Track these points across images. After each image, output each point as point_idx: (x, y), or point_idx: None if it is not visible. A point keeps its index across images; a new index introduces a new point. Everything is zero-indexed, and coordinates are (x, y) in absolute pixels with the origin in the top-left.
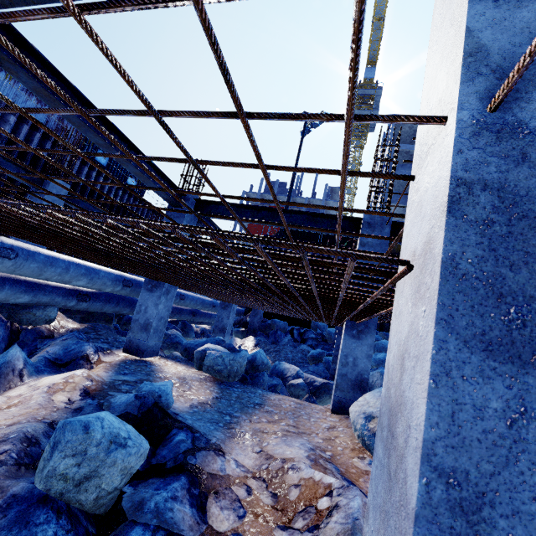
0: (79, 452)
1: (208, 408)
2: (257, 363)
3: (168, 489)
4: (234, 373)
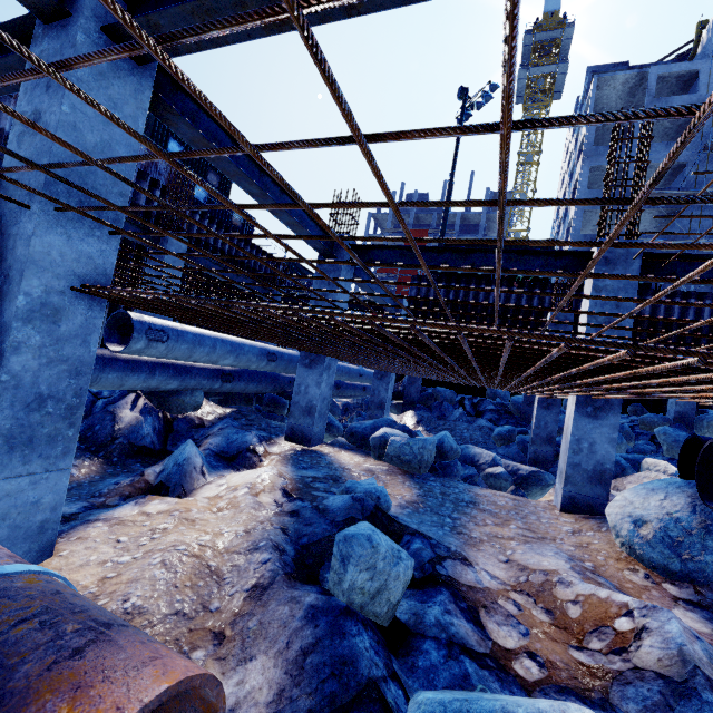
0: (370, 566)
1: (420, 508)
2: (445, 450)
3: (437, 602)
4: (424, 464)
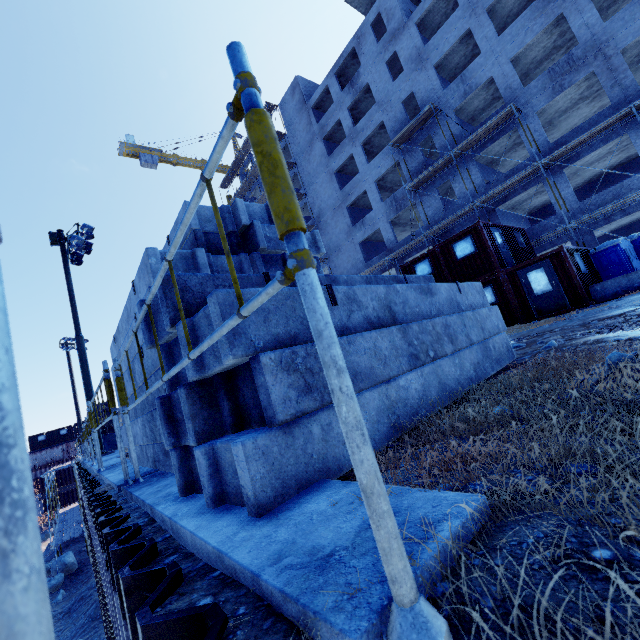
0: None
1: None
2: None
3: None
4: None
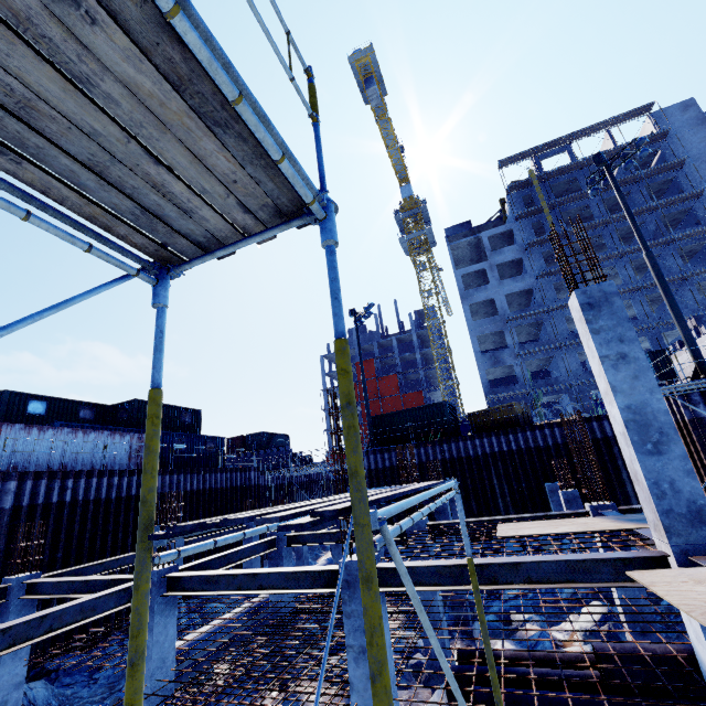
0: None
1: None
2: None
3: None
4: None
